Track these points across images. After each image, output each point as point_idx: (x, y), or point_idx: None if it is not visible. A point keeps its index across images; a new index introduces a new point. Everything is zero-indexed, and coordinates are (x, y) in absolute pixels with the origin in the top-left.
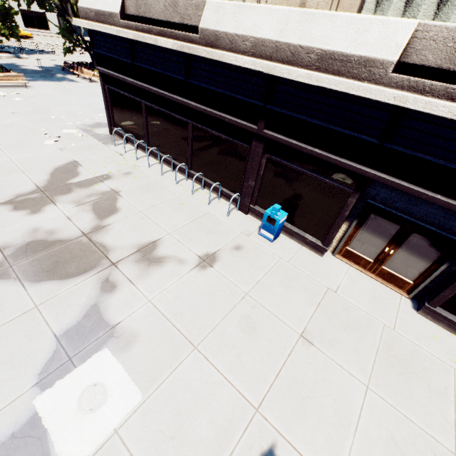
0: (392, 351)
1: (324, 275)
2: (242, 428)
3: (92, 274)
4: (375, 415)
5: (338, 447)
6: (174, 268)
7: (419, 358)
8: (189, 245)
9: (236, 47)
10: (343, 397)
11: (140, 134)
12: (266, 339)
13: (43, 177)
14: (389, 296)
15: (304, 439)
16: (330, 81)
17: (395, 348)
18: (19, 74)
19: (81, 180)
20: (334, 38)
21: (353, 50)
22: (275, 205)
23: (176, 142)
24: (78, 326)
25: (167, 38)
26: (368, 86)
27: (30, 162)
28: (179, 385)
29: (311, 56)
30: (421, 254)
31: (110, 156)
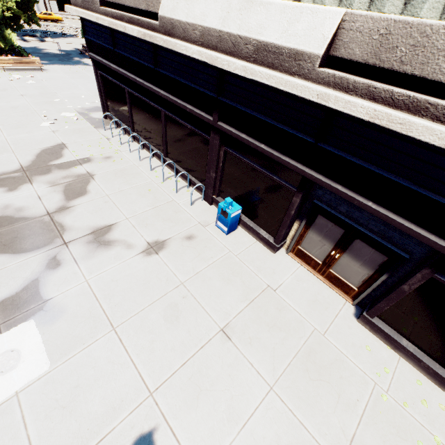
0: (312, 356)
1: (269, 272)
2: (131, 408)
3: (43, 251)
4: (269, 417)
5: (217, 441)
6: (120, 252)
7: (339, 367)
8: (142, 231)
9: (188, 36)
10: (241, 394)
11: (127, 119)
12: (185, 329)
13: (29, 157)
14: (332, 300)
15: (187, 428)
16: (263, 75)
17: (316, 354)
18: (36, 58)
19: (62, 162)
20: (268, 28)
21: (284, 41)
22: (227, 198)
23: (154, 129)
24: (15, 297)
25: (135, 25)
26: (295, 81)
27: (23, 142)
28: (86, 361)
29: (248, 47)
30: (364, 262)
31: (97, 140)
